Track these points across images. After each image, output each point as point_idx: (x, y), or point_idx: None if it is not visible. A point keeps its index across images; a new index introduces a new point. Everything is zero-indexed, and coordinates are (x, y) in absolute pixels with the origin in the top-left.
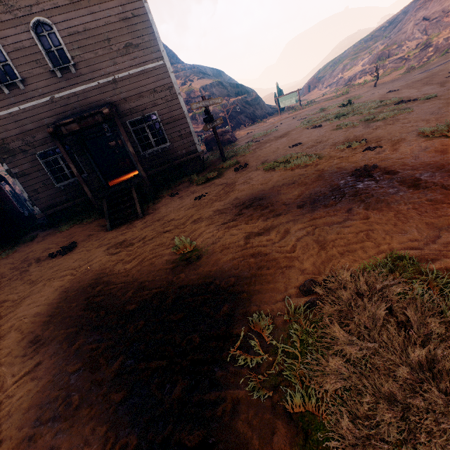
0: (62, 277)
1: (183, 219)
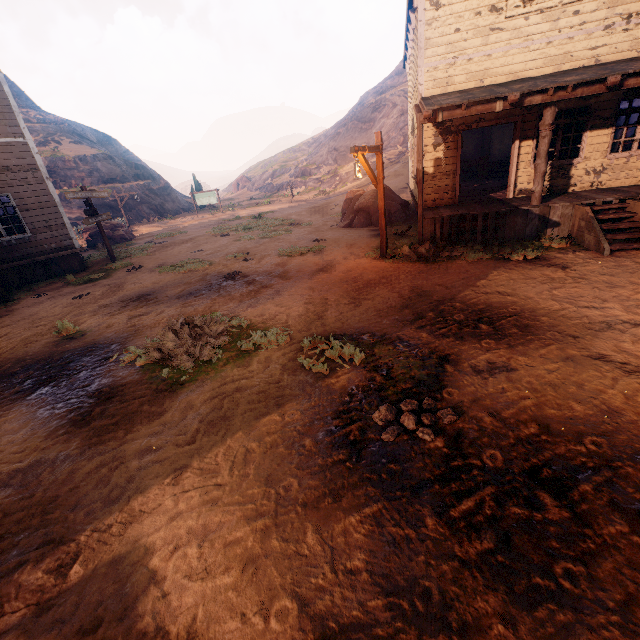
0: None
1: (60, 314)
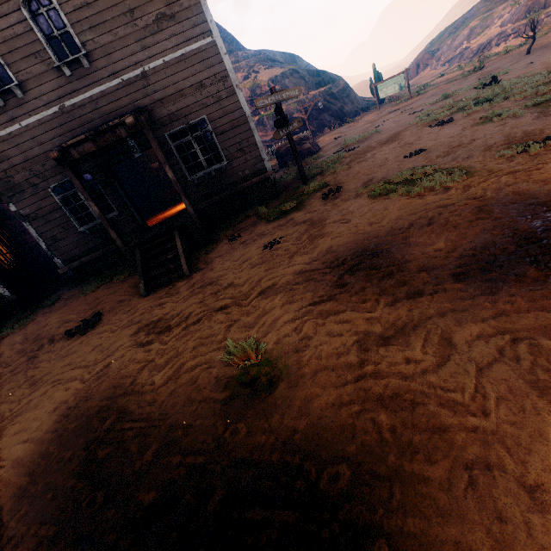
0: (69, 381)
1: (245, 285)
